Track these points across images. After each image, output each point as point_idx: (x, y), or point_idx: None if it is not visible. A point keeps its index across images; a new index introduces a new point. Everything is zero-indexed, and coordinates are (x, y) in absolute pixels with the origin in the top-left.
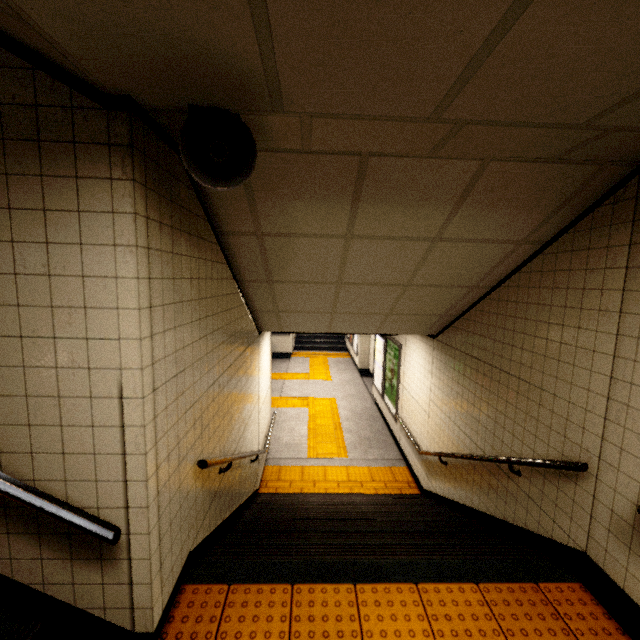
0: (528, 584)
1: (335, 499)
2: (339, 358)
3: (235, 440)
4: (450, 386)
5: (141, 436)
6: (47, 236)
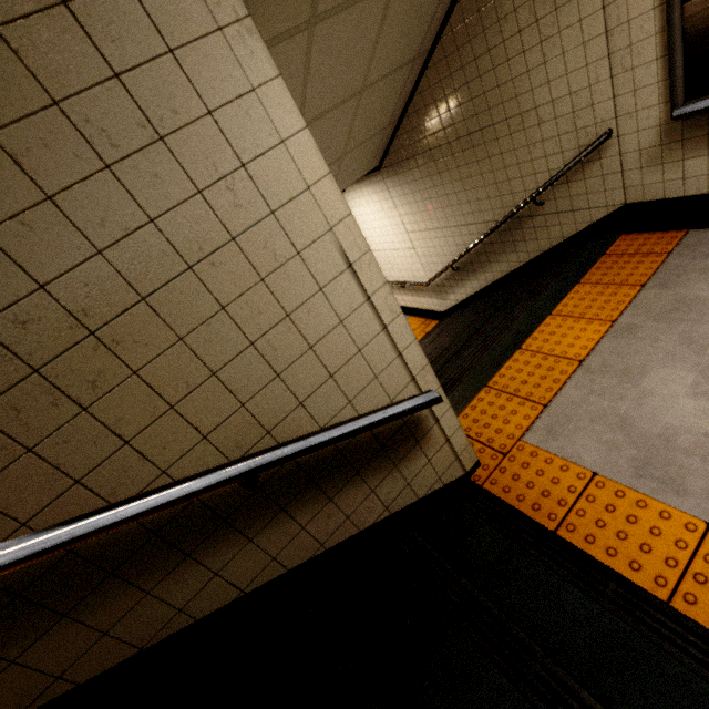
0: (601, 258)
1: None
2: None
3: None
4: (426, 198)
5: (389, 296)
6: (107, 61)
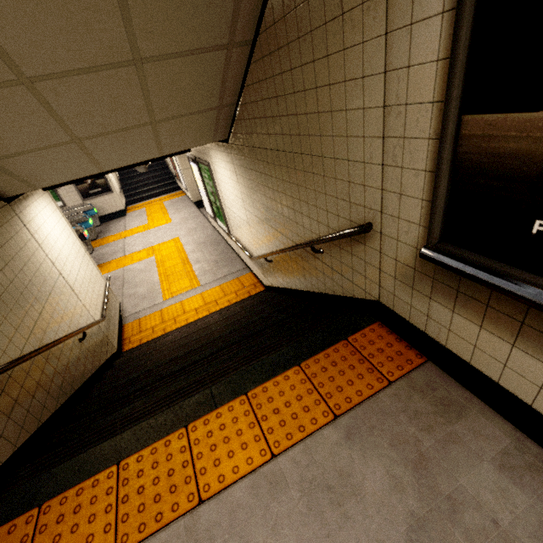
0: (340, 343)
1: (190, 328)
2: (175, 198)
3: (14, 342)
4: (254, 189)
5: None
6: None
